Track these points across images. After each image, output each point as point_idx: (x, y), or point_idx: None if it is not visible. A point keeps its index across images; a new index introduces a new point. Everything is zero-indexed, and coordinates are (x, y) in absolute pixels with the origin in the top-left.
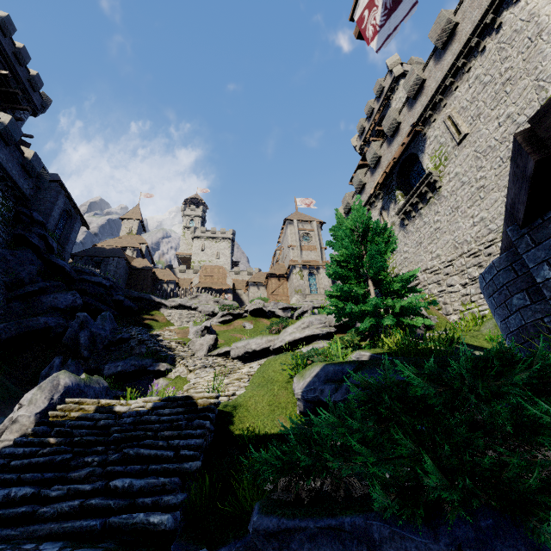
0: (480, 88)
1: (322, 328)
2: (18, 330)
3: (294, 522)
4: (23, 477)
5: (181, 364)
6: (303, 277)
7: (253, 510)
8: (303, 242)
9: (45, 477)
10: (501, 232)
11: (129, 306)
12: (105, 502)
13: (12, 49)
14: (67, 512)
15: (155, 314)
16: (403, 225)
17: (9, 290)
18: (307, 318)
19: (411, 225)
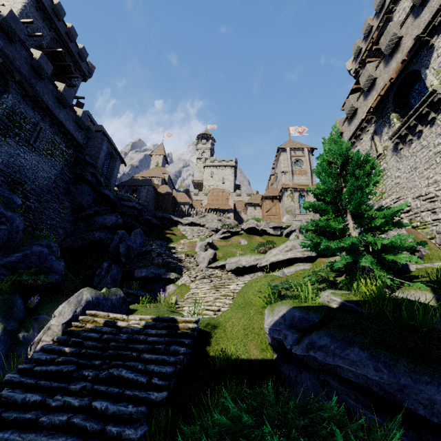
0: None
1: (304, 252)
2: (82, 241)
3: None
4: (39, 383)
5: (186, 274)
6: (293, 199)
7: None
8: (294, 167)
9: (52, 386)
10: None
11: (155, 223)
12: (83, 423)
13: (65, 30)
14: (58, 425)
15: (174, 230)
16: (396, 149)
17: (75, 213)
18: (290, 242)
19: (406, 149)
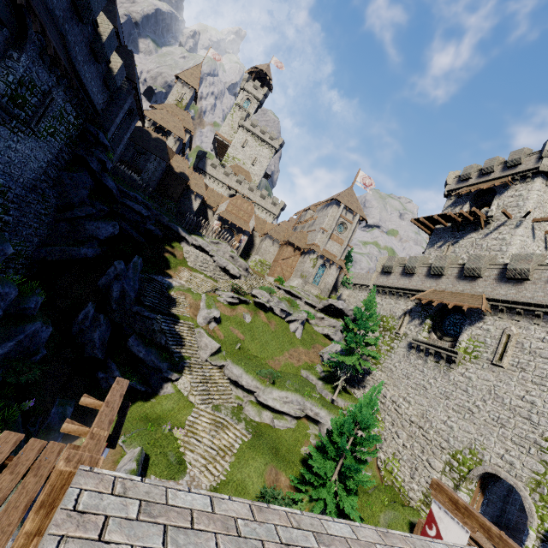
0: (546, 354)
1: (297, 411)
2: (61, 256)
3: None
4: None
5: (187, 377)
6: (315, 266)
7: None
8: (336, 231)
9: None
10: (452, 451)
11: (157, 234)
12: None
13: None
14: None
15: (175, 247)
16: (410, 347)
17: (59, 211)
18: (291, 396)
19: (415, 357)
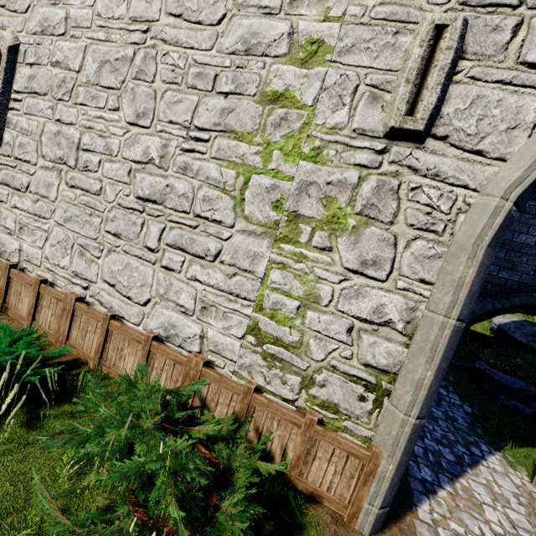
0: None
1: None
2: None
3: (498, 372)
4: None
5: None
6: None
7: (478, 362)
8: None
9: None
10: None
11: None
12: None
13: None
14: None
15: None
16: None
17: None
18: None
19: None
